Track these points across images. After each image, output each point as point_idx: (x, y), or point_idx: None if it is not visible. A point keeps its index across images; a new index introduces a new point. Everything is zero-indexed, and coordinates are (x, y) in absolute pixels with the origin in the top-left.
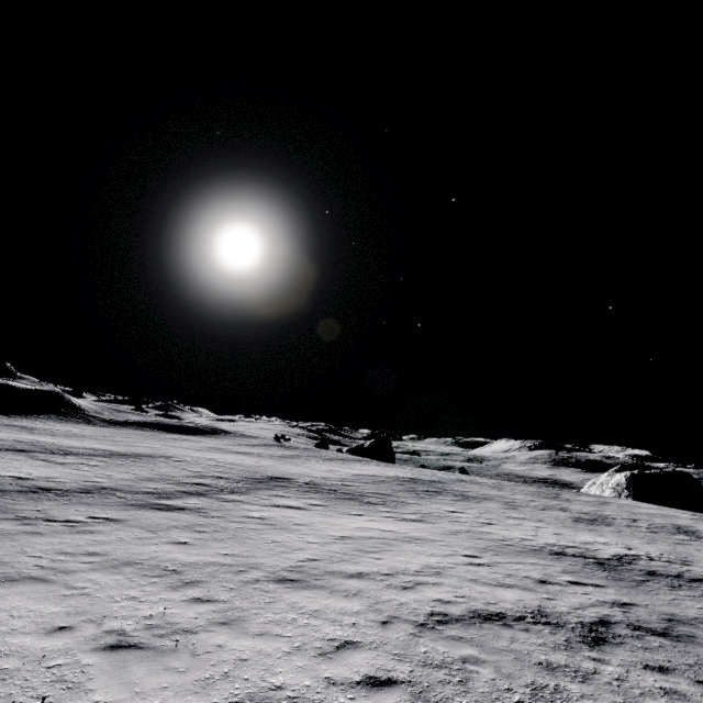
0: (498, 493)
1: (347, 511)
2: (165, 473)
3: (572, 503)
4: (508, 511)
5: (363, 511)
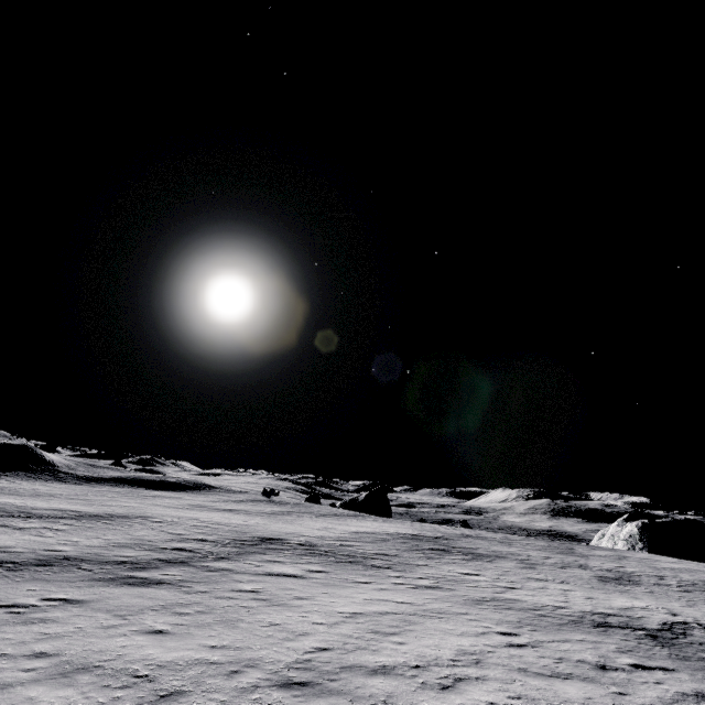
0: (509, 550)
1: (352, 578)
2: (141, 537)
3: (590, 559)
4: (526, 571)
5: (369, 577)
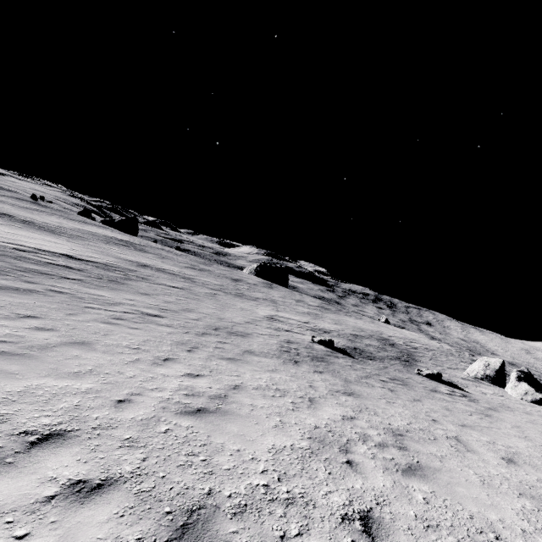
0: (171, 256)
1: (34, 232)
2: None
3: (208, 267)
4: (154, 257)
5: (46, 234)
